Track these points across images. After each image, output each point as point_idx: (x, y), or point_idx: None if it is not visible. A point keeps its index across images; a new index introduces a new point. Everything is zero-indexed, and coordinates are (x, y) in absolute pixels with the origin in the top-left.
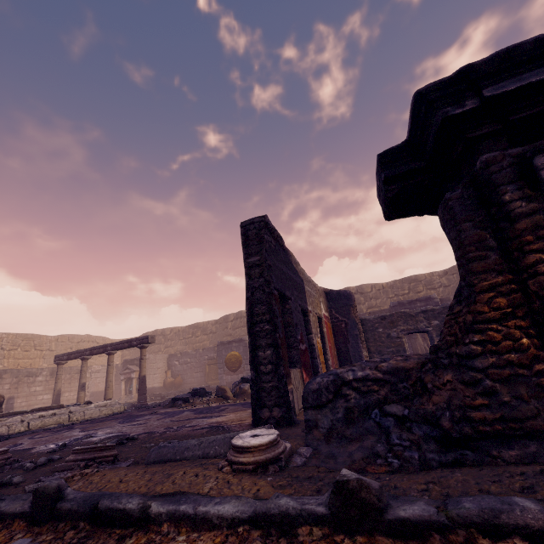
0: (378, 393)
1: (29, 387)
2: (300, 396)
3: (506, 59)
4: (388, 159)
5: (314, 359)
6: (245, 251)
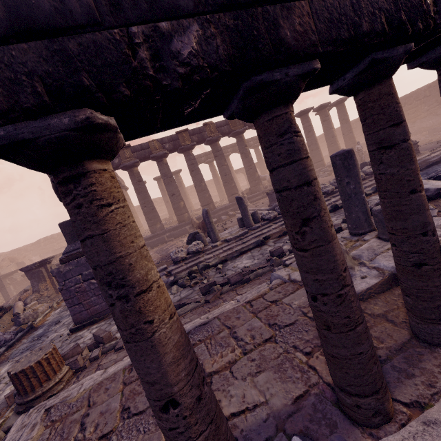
0: None
1: None
2: None
3: None
4: None
5: None
6: None
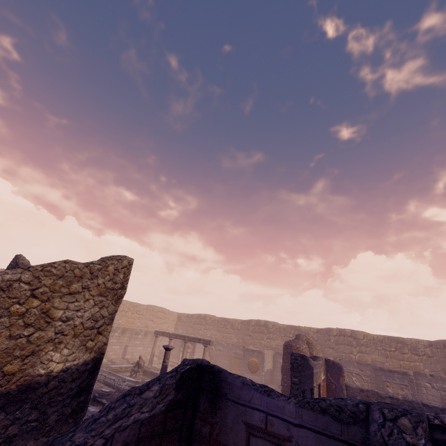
0: None
1: (134, 340)
2: None
3: None
4: None
5: None
6: (291, 372)
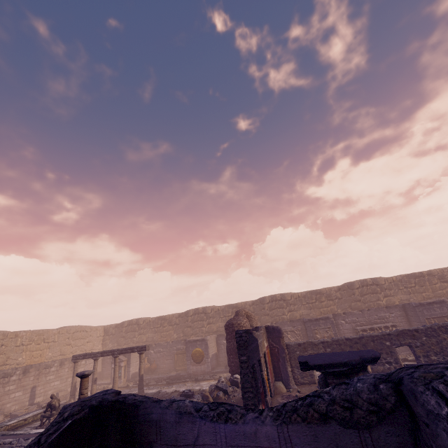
0: None
1: (46, 376)
2: None
3: (330, 364)
4: (301, 363)
5: (264, 387)
6: (238, 352)
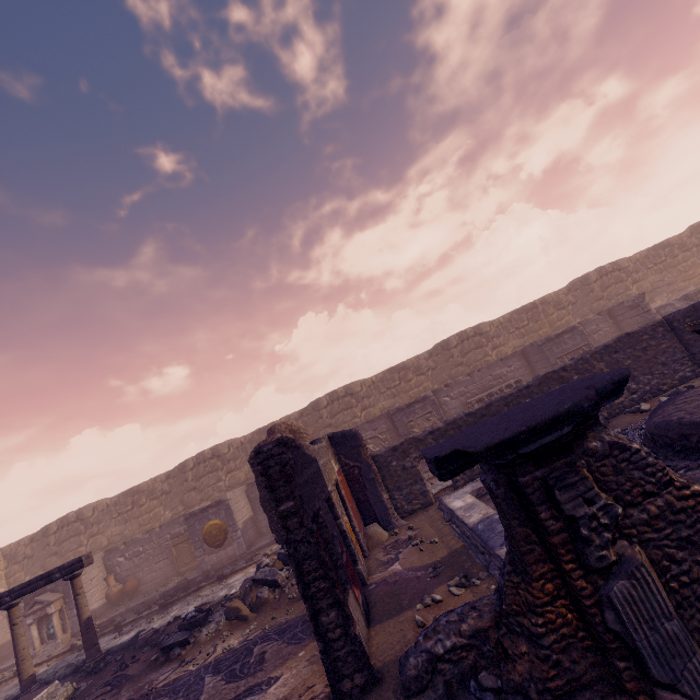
0: (467, 658)
1: None
2: (362, 624)
3: (530, 431)
4: (442, 462)
5: (349, 546)
6: (272, 496)
